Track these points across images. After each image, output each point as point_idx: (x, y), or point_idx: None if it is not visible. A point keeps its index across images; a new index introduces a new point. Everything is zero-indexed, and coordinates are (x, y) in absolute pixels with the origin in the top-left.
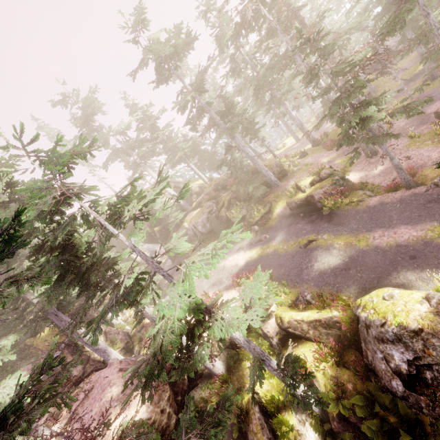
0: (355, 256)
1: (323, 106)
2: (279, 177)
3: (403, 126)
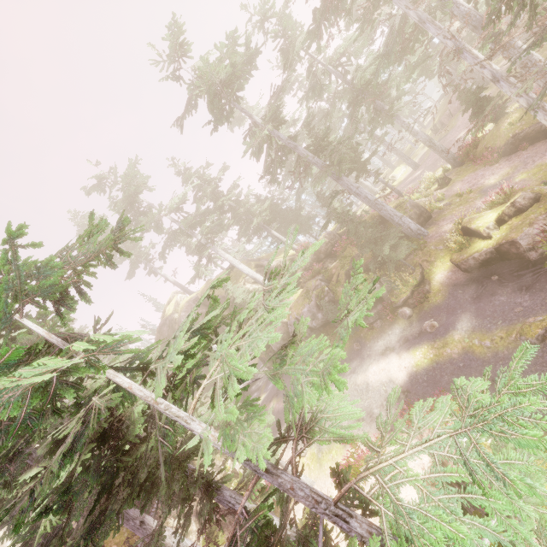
0: None
1: (463, 102)
2: (420, 223)
3: None
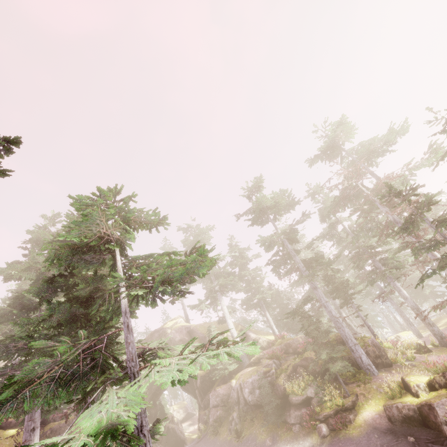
0: None
1: None
2: (376, 363)
3: None
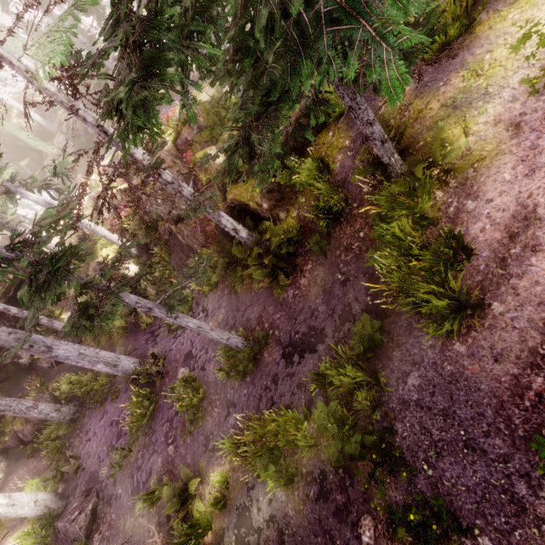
0: None
1: None
2: None
3: None
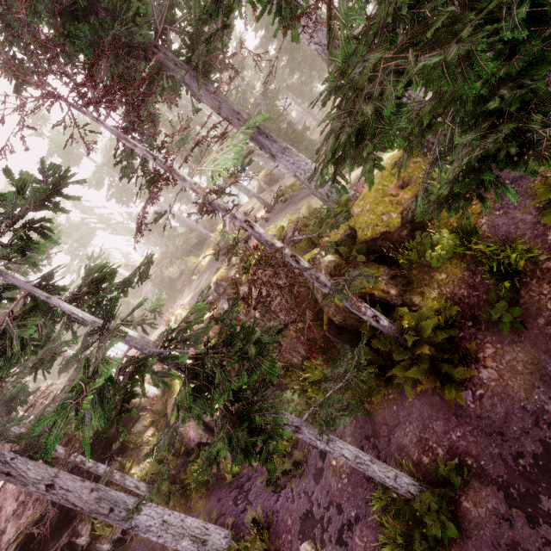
0: None
1: None
2: (212, 230)
3: None
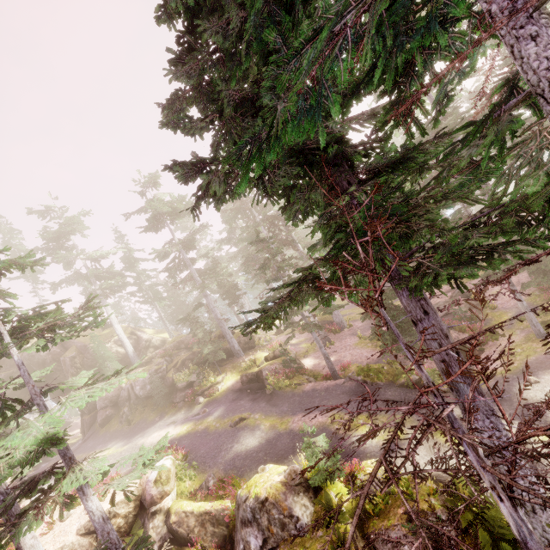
0: (272, 439)
1: None
2: (245, 348)
3: (359, 327)
